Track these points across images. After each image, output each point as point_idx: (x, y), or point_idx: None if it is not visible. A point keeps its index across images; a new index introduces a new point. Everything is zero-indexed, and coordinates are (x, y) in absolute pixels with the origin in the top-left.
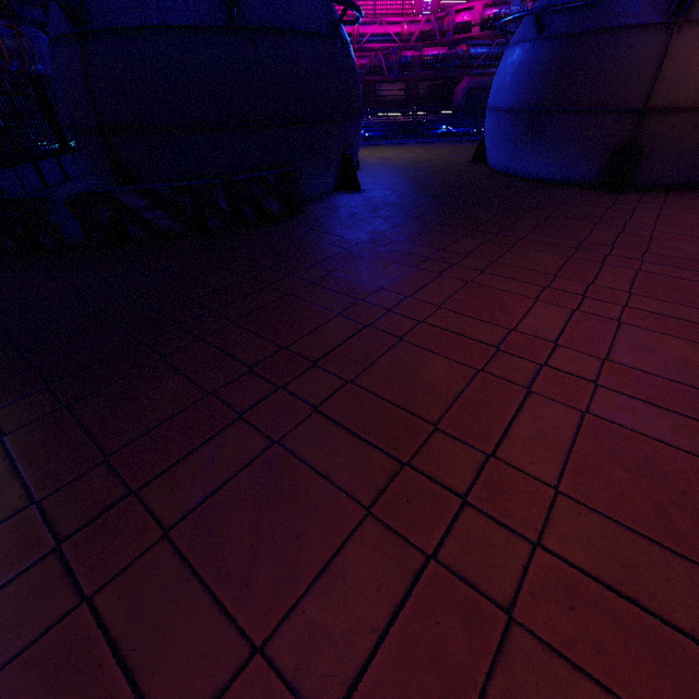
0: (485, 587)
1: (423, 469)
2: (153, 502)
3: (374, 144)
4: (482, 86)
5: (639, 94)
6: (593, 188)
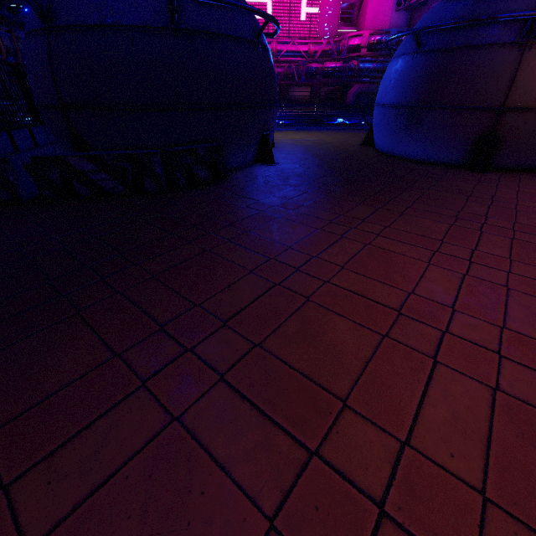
0: None
1: (333, 460)
2: (22, 504)
3: (286, 129)
4: (367, 91)
5: (498, 96)
6: (460, 168)
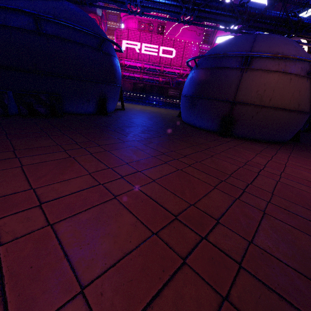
0: None
1: None
2: None
3: (148, 105)
4: None
5: (231, 95)
6: (215, 133)
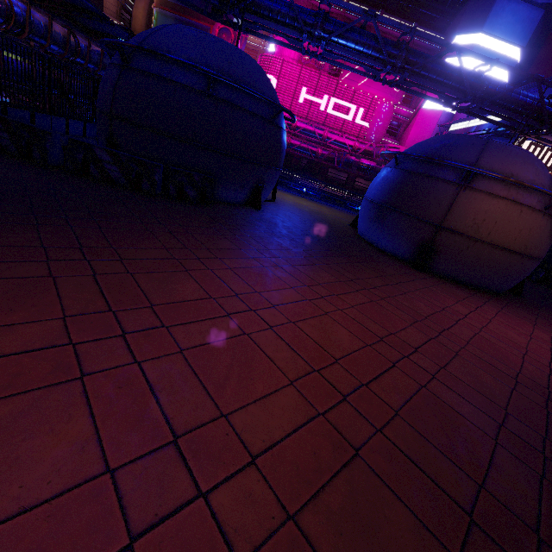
0: (85, 363)
1: (119, 316)
2: None
3: (301, 196)
4: None
5: (438, 216)
6: (405, 263)
